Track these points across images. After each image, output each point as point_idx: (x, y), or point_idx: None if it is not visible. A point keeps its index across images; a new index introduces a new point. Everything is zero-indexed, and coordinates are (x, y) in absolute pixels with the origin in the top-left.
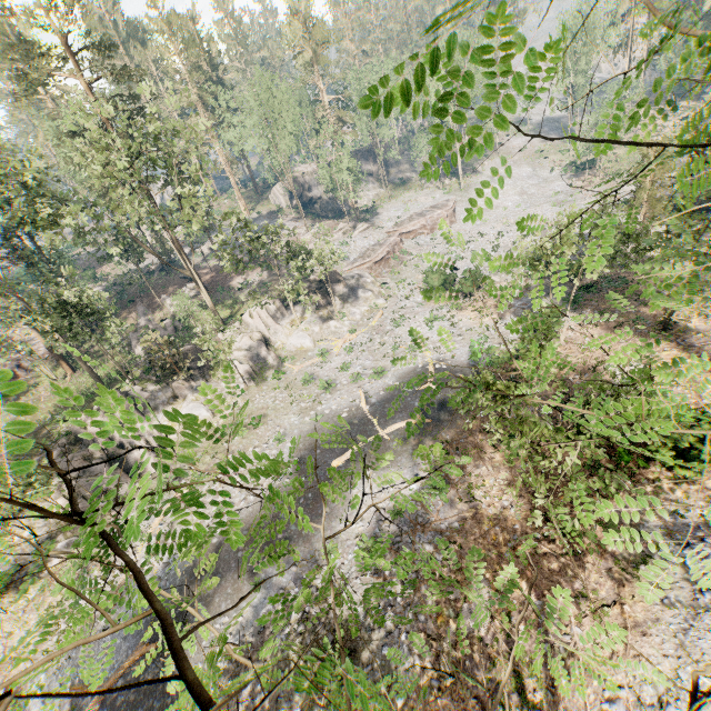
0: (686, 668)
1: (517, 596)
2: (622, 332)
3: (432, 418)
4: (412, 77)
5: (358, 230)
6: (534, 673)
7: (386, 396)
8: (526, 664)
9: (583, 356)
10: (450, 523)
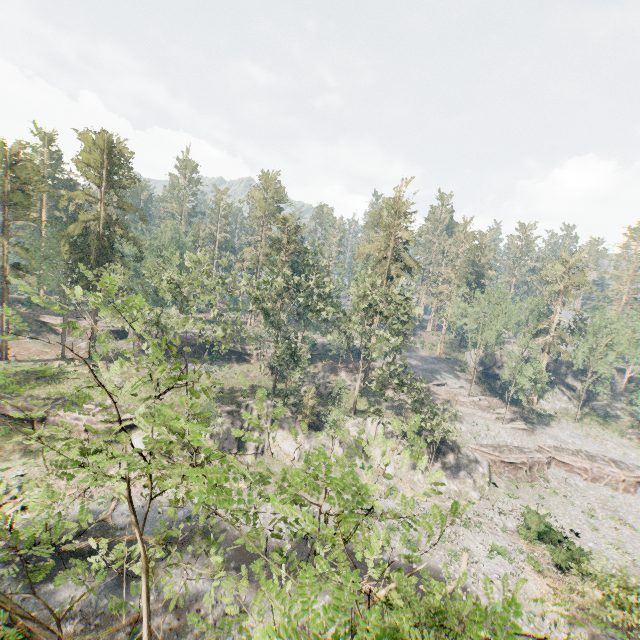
0: None
1: None
2: None
3: None
4: None
5: (512, 424)
6: None
7: (396, 564)
8: None
9: None
10: None
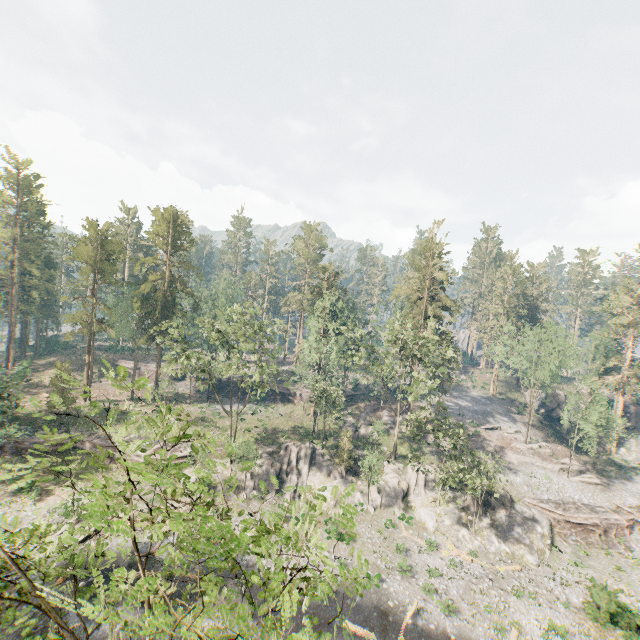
0: None
1: None
2: None
3: None
4: None
5: (579, 477)
6: None
7: (432, 631)
8: None
9: None
10: None
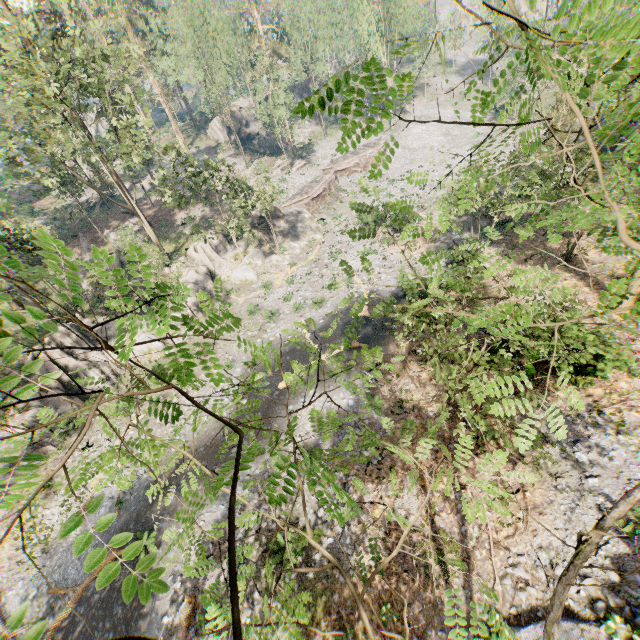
0: (572, 537)
1: (440, 489)
2: (531, 264)
3: (367, 342)
4: (346, 10)
5: (295, 167)
6: (454, 550)
7: (325, 323)
8: (447, 543)
9: (498, 285)
10: (384, 433)
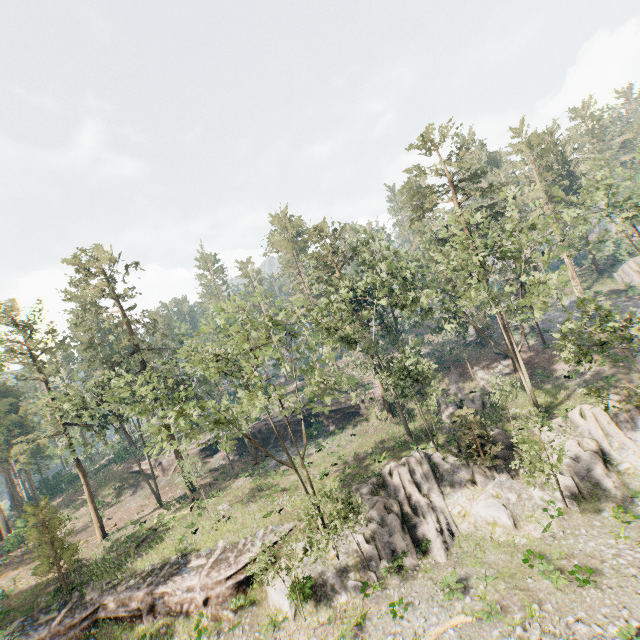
0: None
1: None
2: None
3: None
4: None
5: None
6: None
7: None
8: None
9: None
10: None
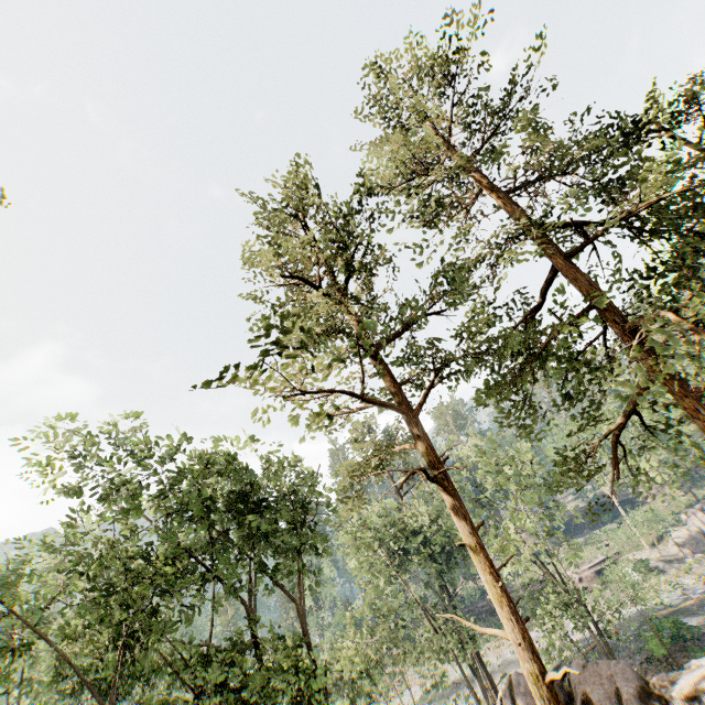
0: None
1: None
2: None
3: None
4: None
5: None
6: None
7: None
8: None
9: None
10: None
